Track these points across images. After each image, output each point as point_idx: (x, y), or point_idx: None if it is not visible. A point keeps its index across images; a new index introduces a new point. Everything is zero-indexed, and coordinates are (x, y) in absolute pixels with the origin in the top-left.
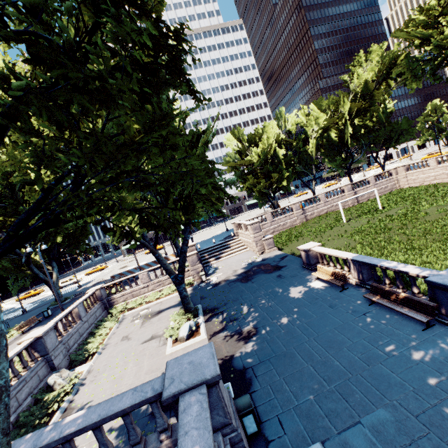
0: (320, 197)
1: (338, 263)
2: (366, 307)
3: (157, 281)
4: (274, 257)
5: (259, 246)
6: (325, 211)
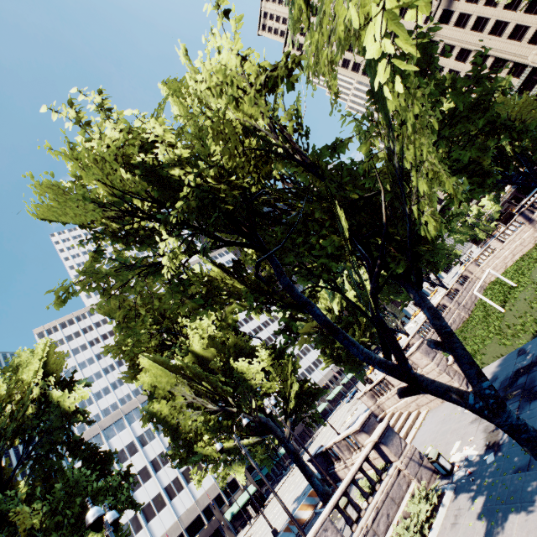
0: None
1: None
2: None
3: (359, 533)
4: (503, 366)
5: (453, 375)
6: None
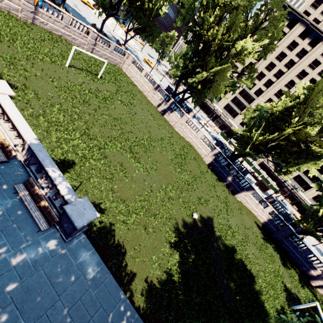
0: (64, 17)
1: (17, 132)
2: (10, 195)
3: None
4: None
5: None
6: (61, 34)
